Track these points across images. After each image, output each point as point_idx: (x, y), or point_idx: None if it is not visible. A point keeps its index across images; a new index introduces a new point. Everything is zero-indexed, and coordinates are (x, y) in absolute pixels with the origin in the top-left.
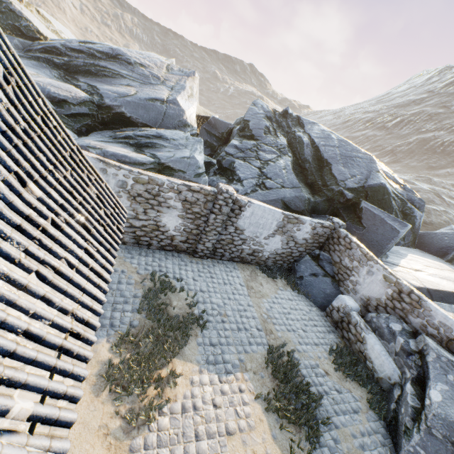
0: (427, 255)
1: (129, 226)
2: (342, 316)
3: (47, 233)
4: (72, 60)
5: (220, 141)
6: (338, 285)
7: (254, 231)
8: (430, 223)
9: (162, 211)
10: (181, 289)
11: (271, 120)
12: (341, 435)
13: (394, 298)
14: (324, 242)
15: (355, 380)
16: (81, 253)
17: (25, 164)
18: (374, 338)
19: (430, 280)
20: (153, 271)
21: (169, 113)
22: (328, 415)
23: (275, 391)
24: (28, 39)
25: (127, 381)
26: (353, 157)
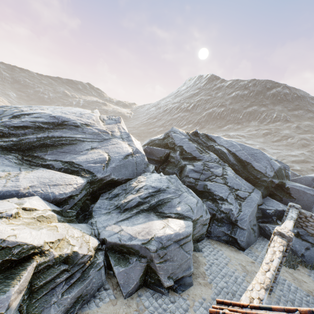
0: None
1: None
2: None
3: None
4: (23, 139)
5: (159, 162)
6: None
7: None
8: None
9: None
10: None
11: (191, 140)
12: None
13: None
14: (295, 222)
15: None
16: None
17: None
18: None
19: None
20: None
21: (138, 161)
22: None
23: None
24: None
25: None
26: (254, 154)
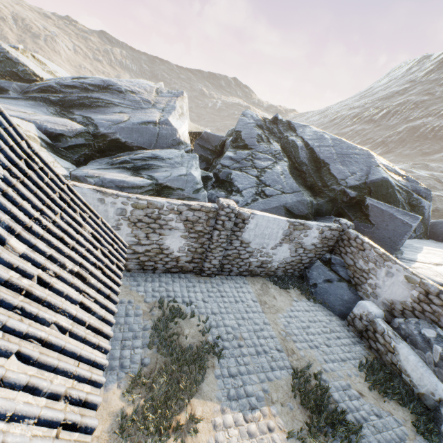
0: (442, 245)
1: (132, 253)
2: (366, 324)
3: (31, 296)
4: (67, 96)
5: (215, 154)
6: (355, 290)
7: (260, 242)
8: (436, 209)
9: (164, 233)
10: (191, 315)
11: (262, 128)
12: None
13: (421, 300)
14: (334, 245)
15: (393, 399)
16: (76, 310)
17: (4, 218)
18: (406, 348)
19: None
20: (161, 298)
21: (163, 134)
22: None
23: (308, 426)
24: (25, 82)
25: (143, 435)
26: (350, 155)
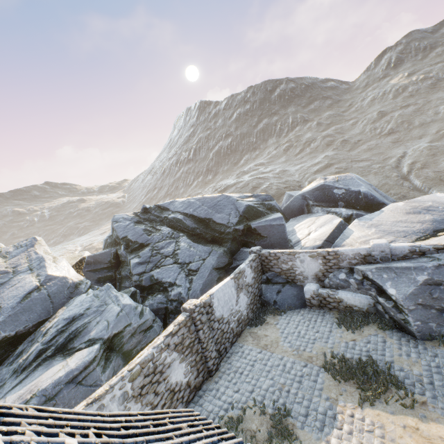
0: (298, 218)
1: None
2: (318, 298)
3: None
4: None
5: (113, 268)
6: (294, 283)
7: (228, 309)
8: (273, 195)
9: (167, 374)
10: (244, 411)
11: (140, 222)
12: (398, 363)
13: (325, 262)
14: (261, 267)
15: (363, 325)
16: None
17: None
18: (342, 293)
19: (320, 233)
20: None
21: (54, 291)
22: (383, 362)
23: (359, 388)
24: None
25: None
26: (217, 203)
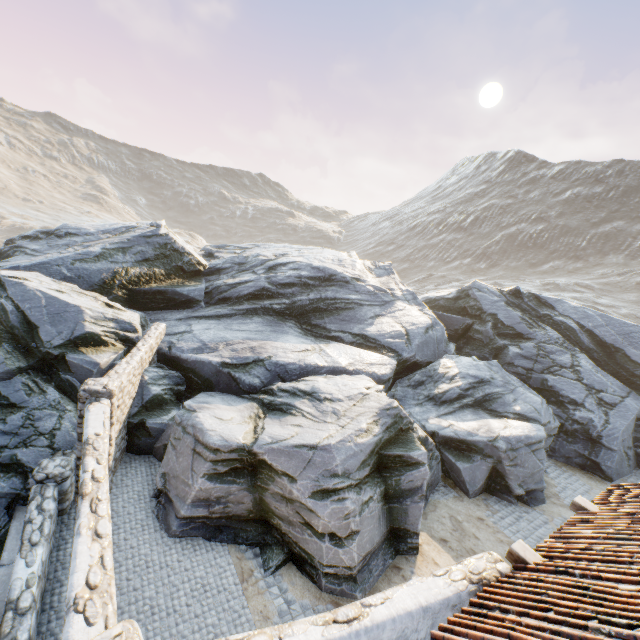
0: None
1: None
2: None
3: None
4: (295, 301)
5: (452, 338)
6: None
7: None
8: None
9: None
10: None
11: (509, 305)
12: None
13: None
14: None
15: None
16: None
17: None
18: None
19: None
20: None
21: (438, 337)
22: None
23: None
24: (187, 276)
25: None
26: (629, 334)
